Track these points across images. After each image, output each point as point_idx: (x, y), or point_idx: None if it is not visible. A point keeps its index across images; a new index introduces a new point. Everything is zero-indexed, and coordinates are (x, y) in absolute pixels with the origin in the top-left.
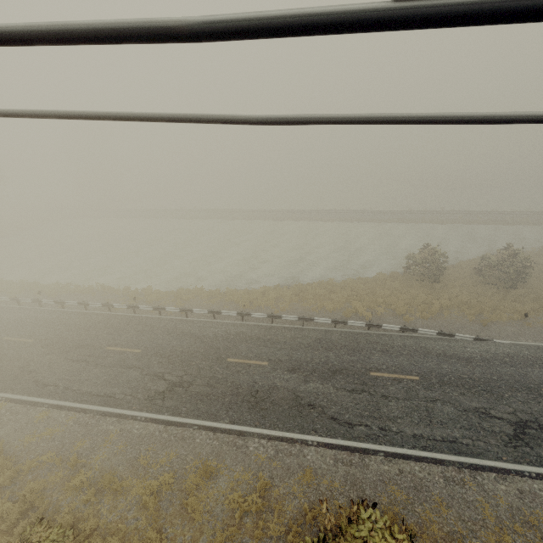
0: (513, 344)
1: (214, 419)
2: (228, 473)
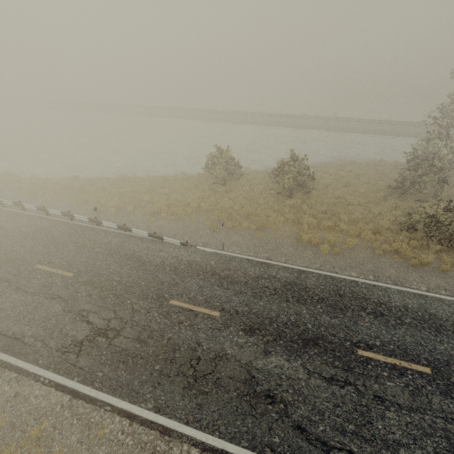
0: (213, 252)
1: None
2: None
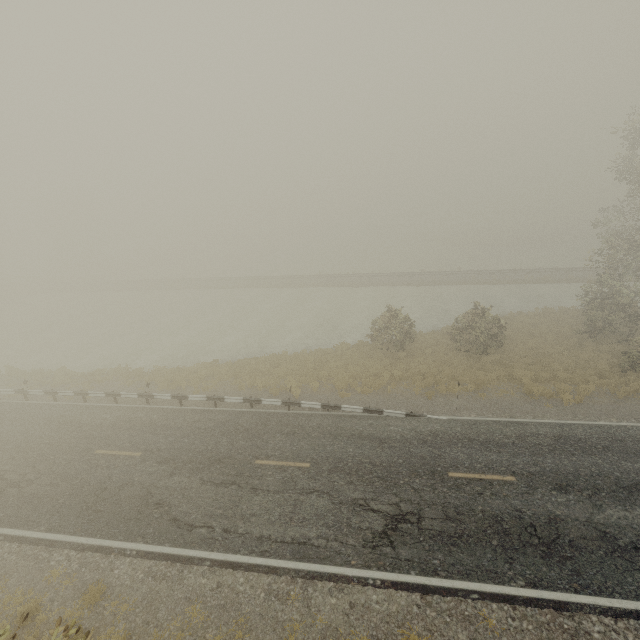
0: (449, 419)
1: (29, 526)
2: (2, 596)
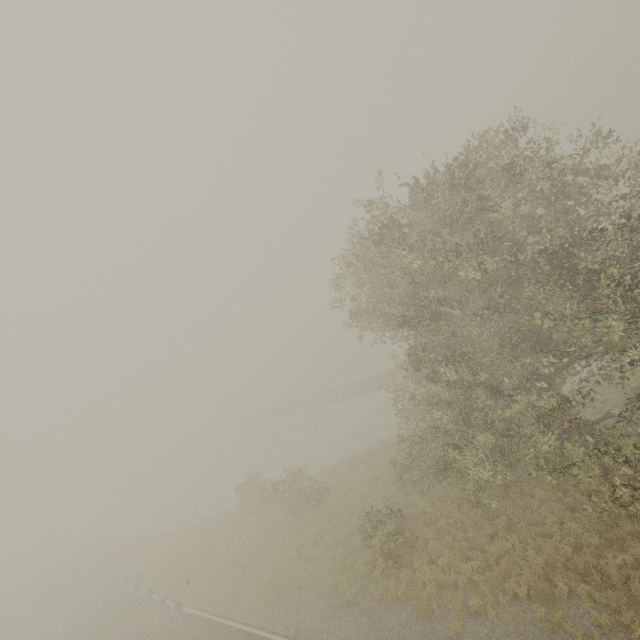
0: (191, 614)
1: None
2: None
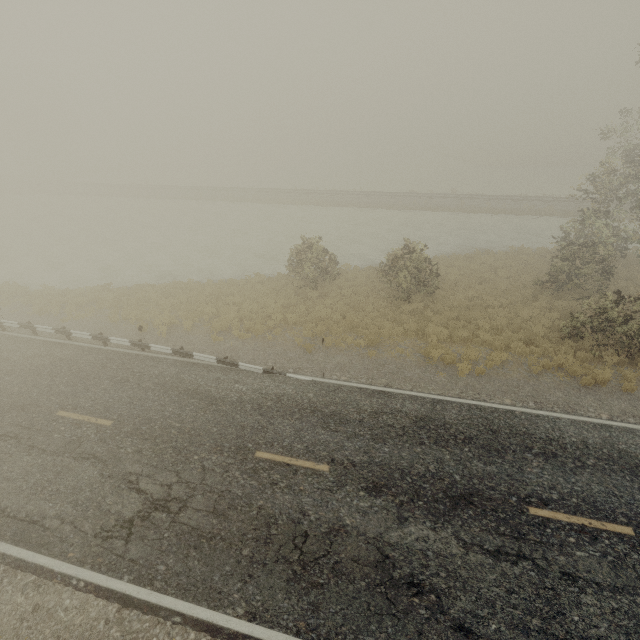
0: (310, 381)
1: None
2: None
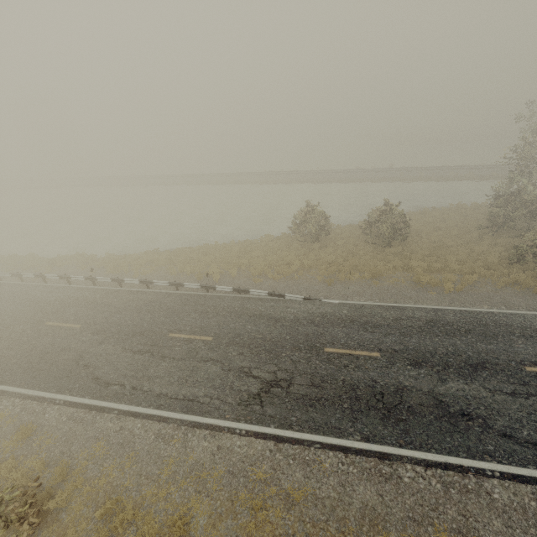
0: (340, 303)
1: None
2: None
